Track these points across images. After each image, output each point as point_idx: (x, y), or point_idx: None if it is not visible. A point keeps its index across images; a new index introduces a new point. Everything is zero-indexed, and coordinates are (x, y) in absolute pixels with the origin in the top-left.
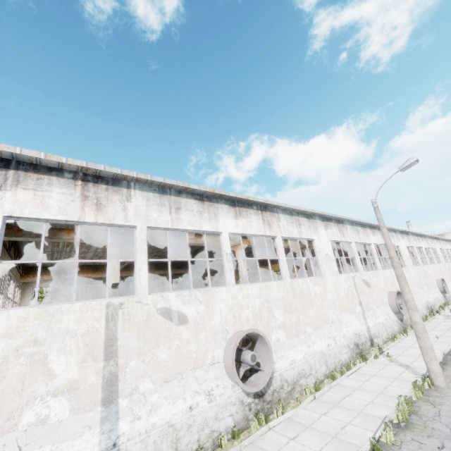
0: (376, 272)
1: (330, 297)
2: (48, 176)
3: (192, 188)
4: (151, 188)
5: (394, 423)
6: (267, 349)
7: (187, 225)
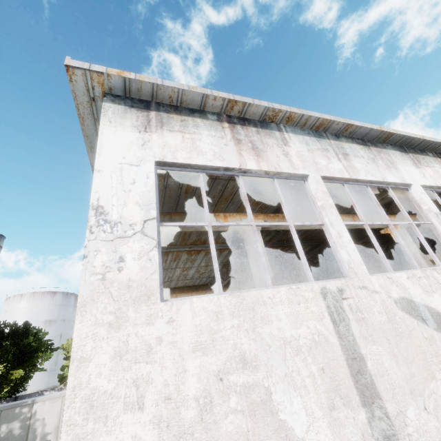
0: None
1: None
2: (192, 118)
3: (354, 126)
4: (304, 131)
5: None
6: None
7: (365, 174)
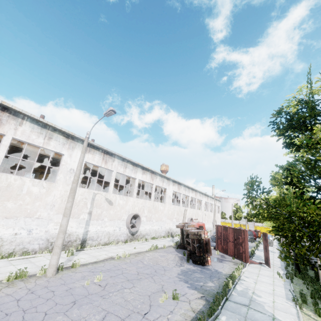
0: (127, 197)
1: (50, 199)
2: None
3: None
4: None
5: None
6: None
7: None
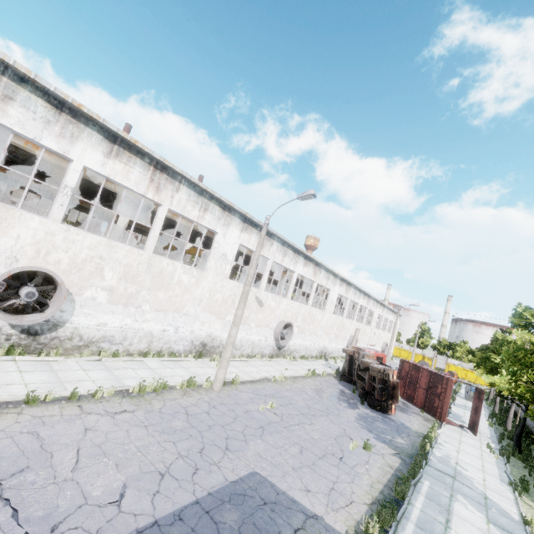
0: (281, 298)
1: (199, 293)
2: None
3: (41, 84)
4: None
5: (128, 392)
6: (61, 296)
7: (14, 123)
